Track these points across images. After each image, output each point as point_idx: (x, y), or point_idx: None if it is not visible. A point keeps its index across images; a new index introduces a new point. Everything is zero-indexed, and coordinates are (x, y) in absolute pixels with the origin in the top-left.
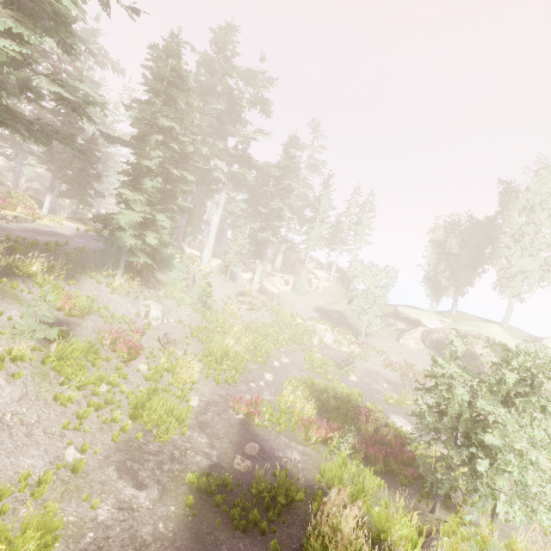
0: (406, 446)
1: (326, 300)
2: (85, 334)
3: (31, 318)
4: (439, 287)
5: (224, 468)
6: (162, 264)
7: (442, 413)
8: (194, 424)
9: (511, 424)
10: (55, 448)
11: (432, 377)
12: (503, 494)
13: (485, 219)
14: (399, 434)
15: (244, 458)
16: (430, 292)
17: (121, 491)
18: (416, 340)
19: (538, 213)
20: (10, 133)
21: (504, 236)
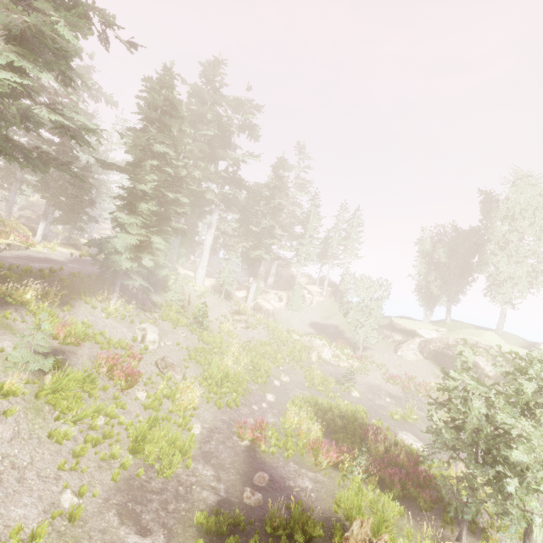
0: (420, 465)
1: (321, 314)
2: (81, 362)
3: (25, 349)
4: (431, 296)
5: (233, 504)
6: (157, 286)
7: (457, 428)
8: (197, 454)
9: (538, 437)
10: (50, 494)
11: (445, 390)
12: (537, 517)
13: (470, 229)
14: (410, 452)
15: (253, 490)
16: (422, 302)
17: (124, 539)
18: (414, 351)
19: (520, 222)
20: (8, 161)
21: (489, 244)
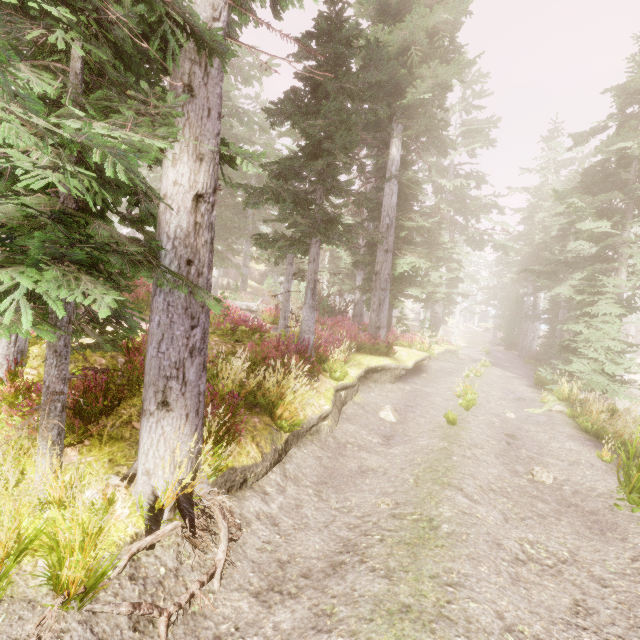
0: None
1: None
2: None
3: None
4: None
5: None
6: None
7: None
8: None
9: None
10: None
11: None
12: None
13: None
14: None
15: None
16: None
17: None
18: None
19: None
20: None
21: None
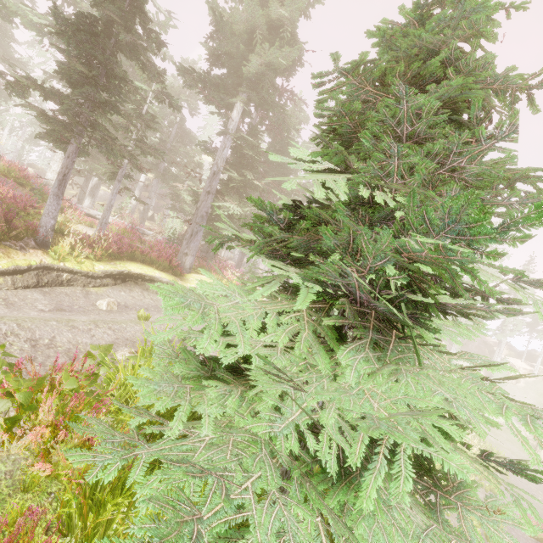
0: None
1: (533, 398)
2: None
3: None
4: None
5: None
6: None
7: None
8: None
9: None
10: None
11: None
12: None
13: None
14: None
15: None
16: None
17: None
18: None
19: None
20: None
21: None
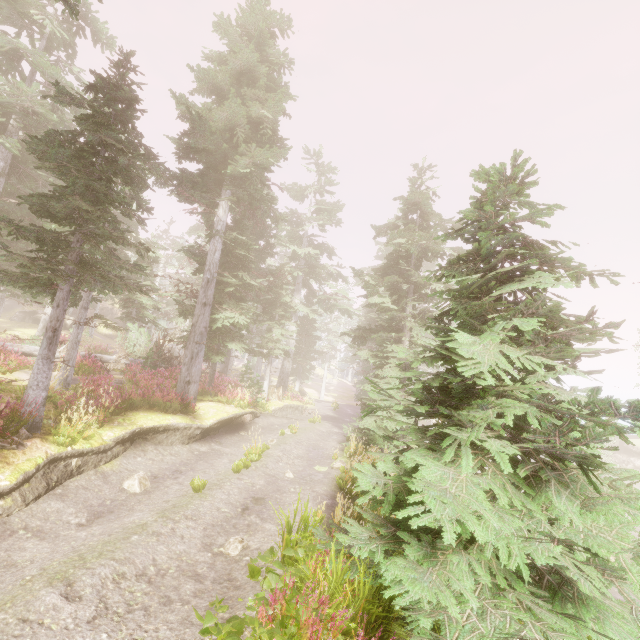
0: None
1: None
2: None
3: None
4: None
5: None
6: None
7: None
8: None
9: None
10: None
11: None
12: None
13: None
14: None
15: None
16: None
17: None
18: None
19: None
20: None
21: None
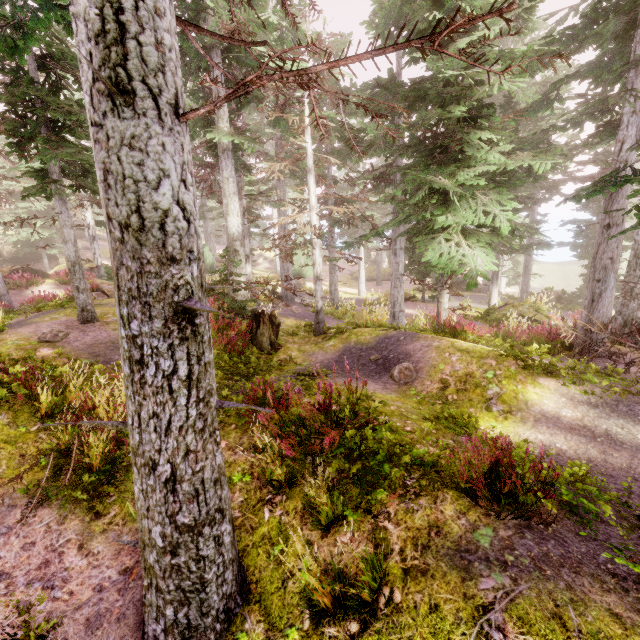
0: None
1: None
2: None
3: None
4: None
5: None
6: None
7: None
8: None
9: None
10: None
11: None
12: None
13: None
14: None
15: None
16: None
17: None
18: None
19: None
20: None
21: None
